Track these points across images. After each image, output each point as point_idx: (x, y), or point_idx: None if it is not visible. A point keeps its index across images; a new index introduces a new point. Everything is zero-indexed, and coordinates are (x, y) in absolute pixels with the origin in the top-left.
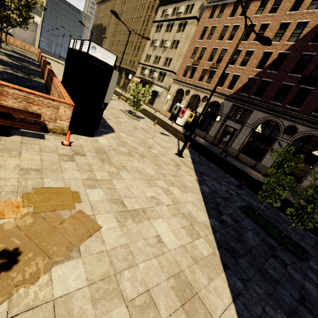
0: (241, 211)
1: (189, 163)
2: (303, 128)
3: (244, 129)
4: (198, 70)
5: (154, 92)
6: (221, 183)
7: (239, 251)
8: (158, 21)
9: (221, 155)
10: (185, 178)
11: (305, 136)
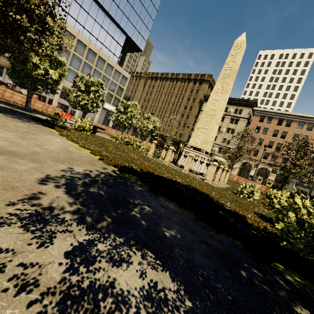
0: None
1: None
2: None
3: (313, 192)
4: (260, 152)
5: (216, 160)
6: None
7: None
8: None
9: None
10: None
11: None
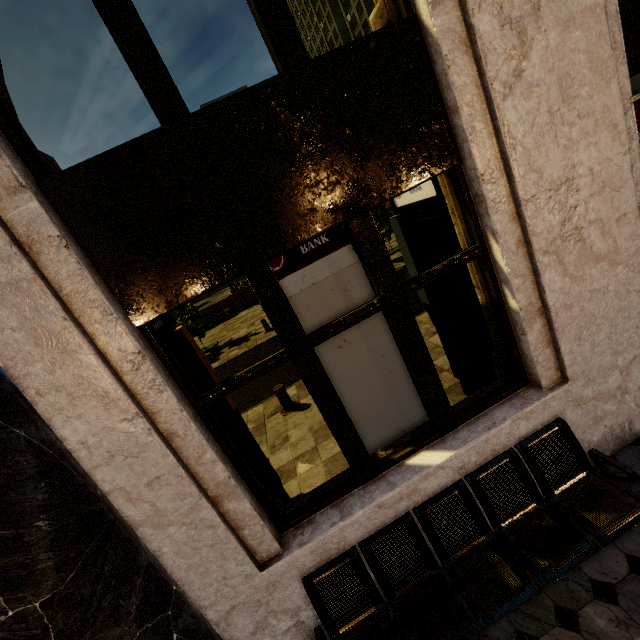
0: None
1: None
2: None
3: None
4: None
5: None
6: None
7: None
8: None
9: None
10: None
11: None
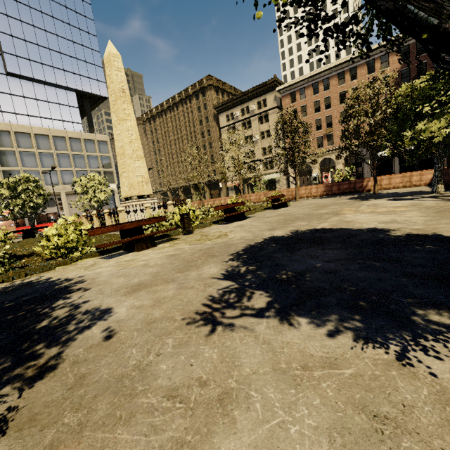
0: None
1: None
2: None
3: (396, 158)
4: (311, 141)
5: (267, 181)
6: None
7: None
8: (228, 125)
9: None
10: None
11: None
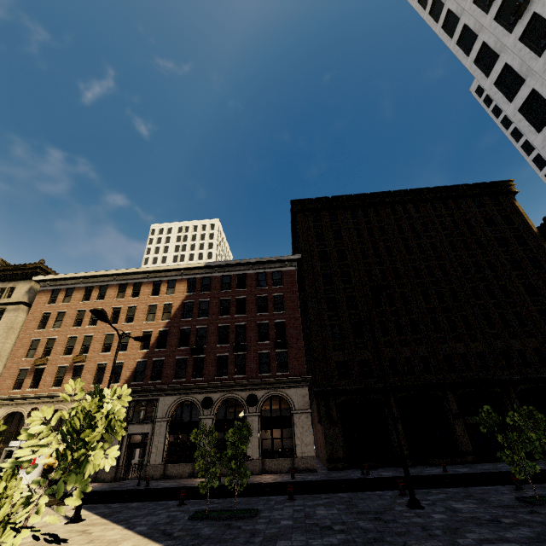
0: (192, 521)
1: (99, 520)
2: (216, 395)
3: (158, 428)
4: (48, 372)
5: None
6: (158, 513)
7: (199, 543)
8: None
9: (140, 486)
10: (106, 535)
11: (228, 400)
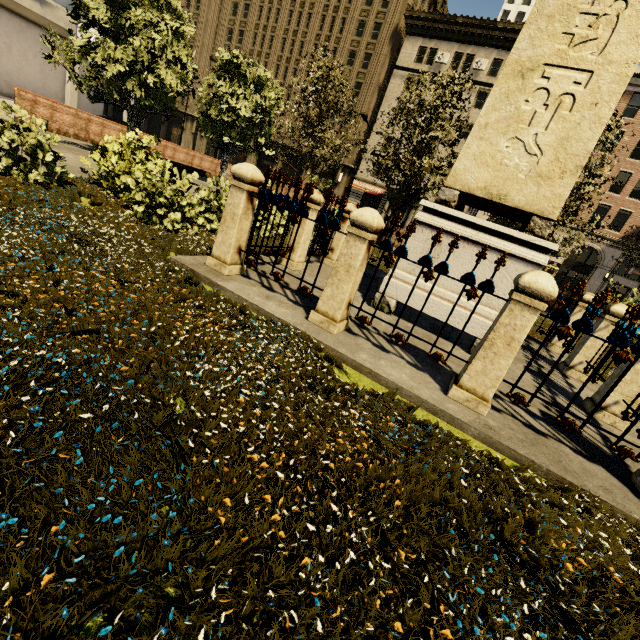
0: None
1: None
2: None
3: None
4: None
5: None
6: None
7: None
8: (413, 70)
9: None
10: None
11: None
